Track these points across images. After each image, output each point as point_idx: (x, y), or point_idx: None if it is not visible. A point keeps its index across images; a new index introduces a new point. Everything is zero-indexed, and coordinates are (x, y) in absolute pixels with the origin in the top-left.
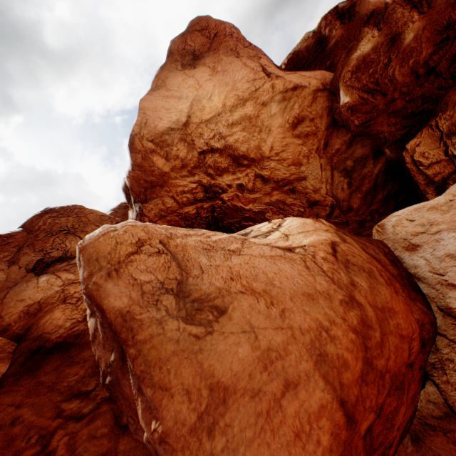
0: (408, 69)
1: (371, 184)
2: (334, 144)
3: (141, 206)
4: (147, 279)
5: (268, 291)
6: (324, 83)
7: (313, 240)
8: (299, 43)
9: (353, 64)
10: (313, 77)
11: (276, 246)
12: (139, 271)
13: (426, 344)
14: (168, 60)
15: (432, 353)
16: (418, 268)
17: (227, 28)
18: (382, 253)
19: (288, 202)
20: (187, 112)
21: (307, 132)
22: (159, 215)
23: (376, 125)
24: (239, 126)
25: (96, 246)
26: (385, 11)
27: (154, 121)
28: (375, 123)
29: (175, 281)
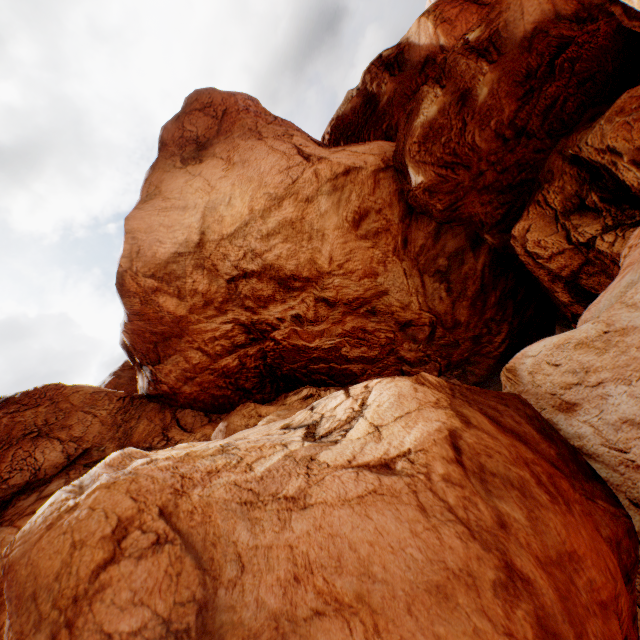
0: (491, 132)
1: (477, 285)
2: (416, 240)
3: (153, 369)
4: (134, 625)
5: (366, 594)
6: (385, 158)
7: (420, 436)
8: (342, 105)
9: (418, 133)
10: (369, 152)
11: (363, 465)
12: (117, 609)
13: (631, 574)
14: (161, 156)
15: (639, 576)
16: (584, 440)
17: (240, 101)
18: (524, 419)
19: (369, 328)
20: (199, 228)
21: (376, 229)
22: (184, 378)
23: (466, 207)
24: (278, 236)
25: (33, 562)
26: (444, 63)
27: (151, 247)
28: (463, 204)
29: (193, 604)
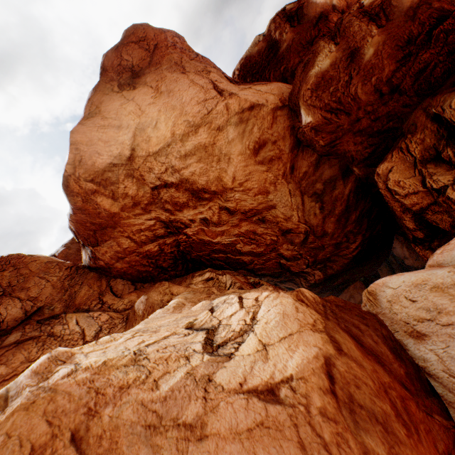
0: (371, 87)
1: (343, 205)
2: (301, 167)
3: (92, 249)
4: None
5: None
6: (282, 98)
7: (301, 362)
8: (250, 47)
9: (311, 81)
10: (270, 92)
11: (253, 390)
12: None
13: None
14: (102, 80)
15: None
16: (428, 363)
17: (169, 38)
18: (381, 339)
19: (259, 232)
20: (130, 145)
21: (271, 157)
22: (116, 257)
23: (342, 145)
24: (193, 157)
25: None
26: (340, 23)
27: (91, 157)
28: (341, 143)
29: None
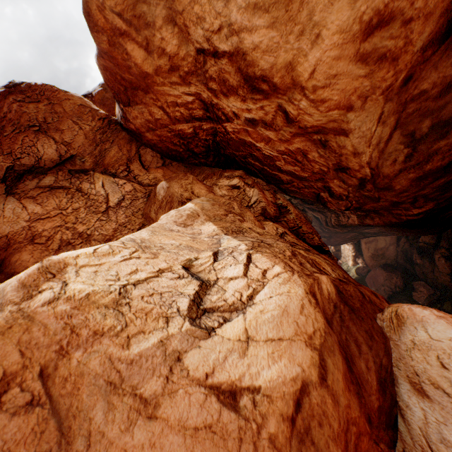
0: None
1: (442, 163)
2: (421, 83)
3: (123, 109)
4: None
5: None
6: None
7: (275, 379)
8: None
9: None
10: None
11: (216, 387)
12: None
13: None
14: None
15: None
16: (409, 411)
17: None
18: (376, 367)
19: (311, 156)
20: None
21: (385, 50)
22: (147, 126)
23: None
24: (265, 15)
25: None
26: None
27: None
28: None
29: None
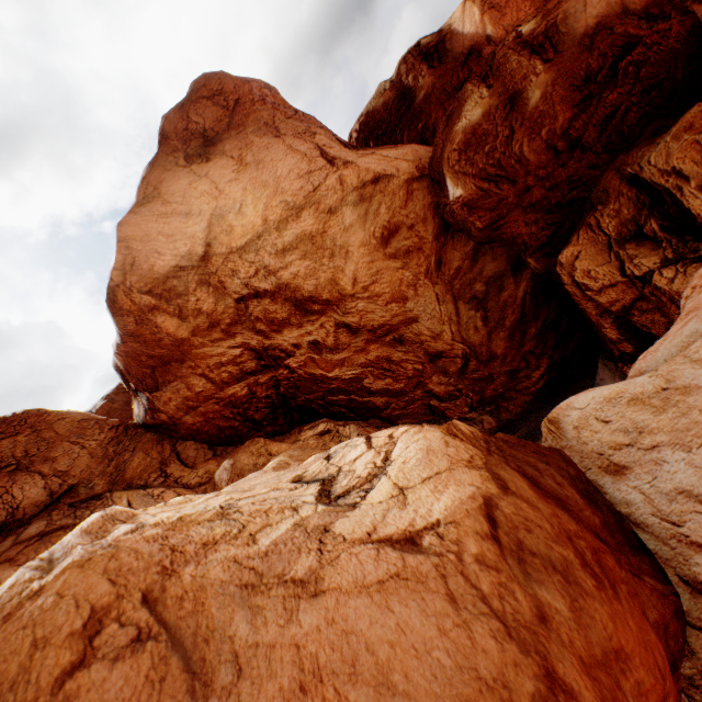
0: (542, 143)
1: (517, 314)
2: (451, 261)
3: (150, 396)
4: None
5: None
6: (420, 165)
7: (451, 504)
8: (373, 99)
9: (458, 139)
10: (402, 157)
11: (385, 539)
12: None
13: (677, 661)
14: (161, 151)
15: (684, 658)
16: (633, 507)
17: (255, 90)
18: (567, 480)
19: (395, 359)
20: (204, 238)
21: (407, 248)
22: (185, 407)
23: (509, 226)
24: (295, 252)
25: None
26: (492, 59)
27: (147, 258)
28: (506, 223)
29: None
